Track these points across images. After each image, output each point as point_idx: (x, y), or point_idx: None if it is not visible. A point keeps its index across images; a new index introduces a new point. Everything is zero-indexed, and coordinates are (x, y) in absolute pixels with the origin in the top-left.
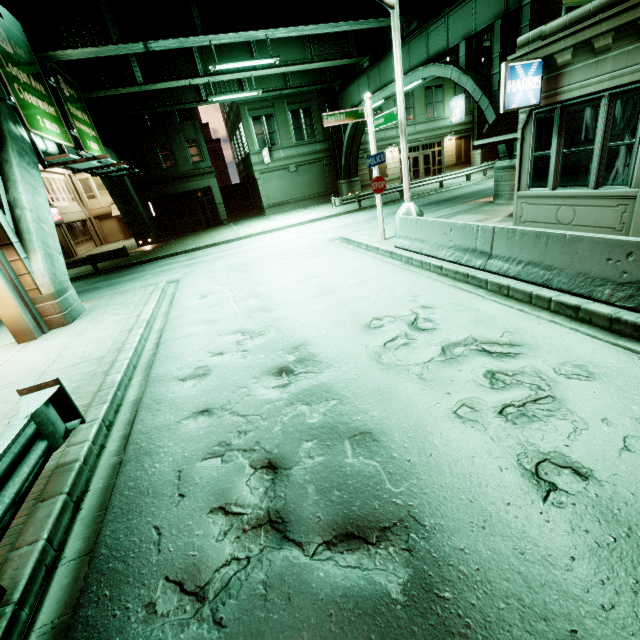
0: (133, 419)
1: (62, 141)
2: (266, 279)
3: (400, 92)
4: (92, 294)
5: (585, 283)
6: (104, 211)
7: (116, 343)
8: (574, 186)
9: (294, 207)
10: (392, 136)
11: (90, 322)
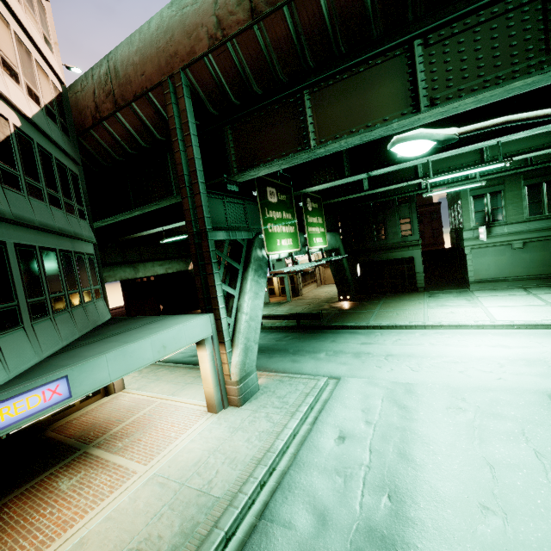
0: None
1: (291, 249)
2: (419, 452)
3: None
4: (279, 359)
5: None
6: None
7: (238, 480)
8: None
9: (511, 286)
10: None
11: (250, 415)
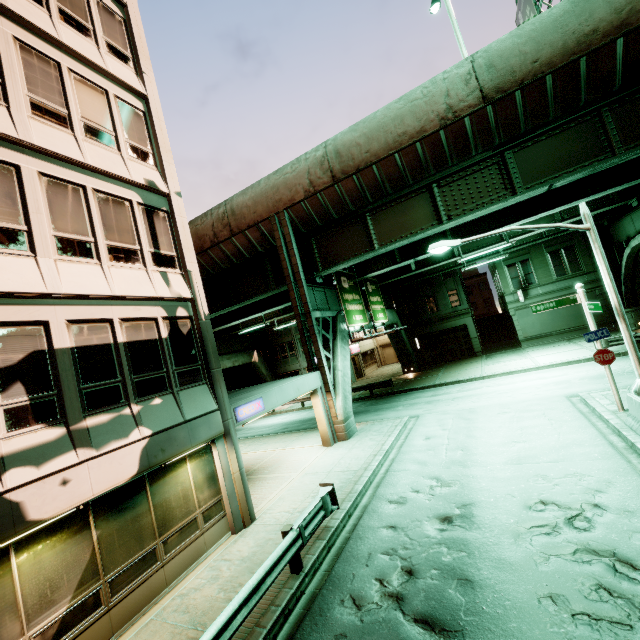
0: (360, 516)
1: (362, 323)
2: (479, 433)
3: (608, 285)
4: (364, 416)
5: None
6: (386, 341)
7: (365, 463)
8: None
9: (557, 339)
10: None
11: (357, 441)
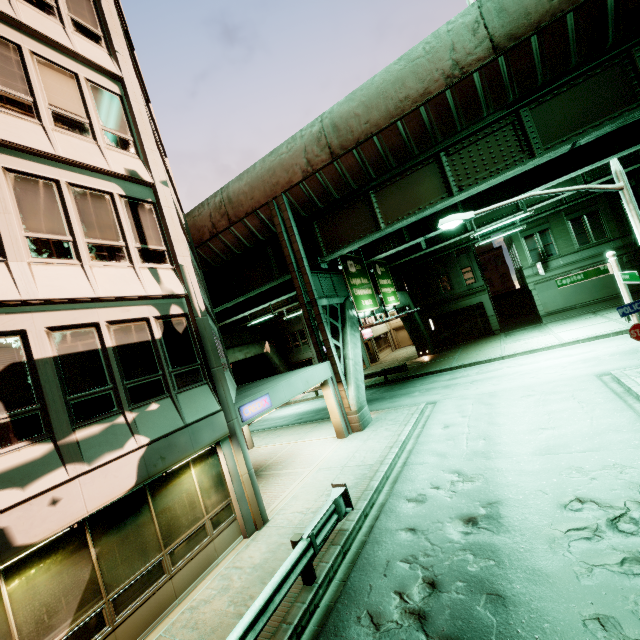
0: (377, 516)
1: (373, 308)
2: (502, 419)
3: None
4: (379, 404)
5: None
6: (399, 324)
7: (381, 456)
8: None
9: (581, 312)
10: None
11: (372, 432)
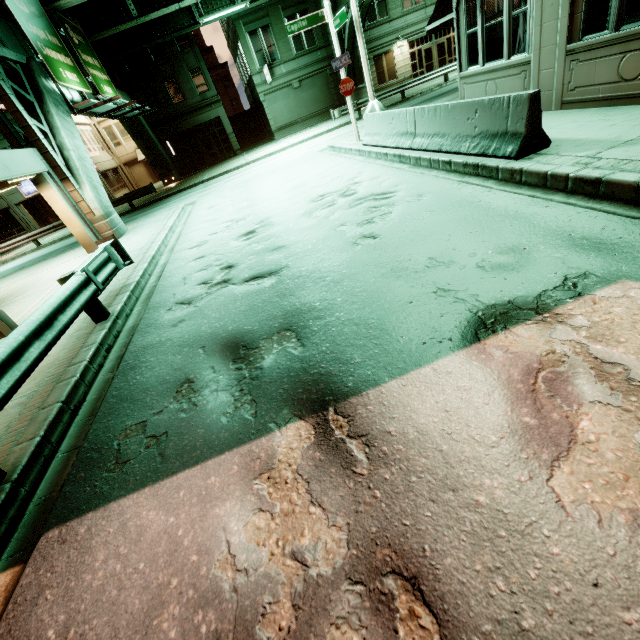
0: (163, 270)
1: (82, 89)
2: (258, 188)
3: None
4: (132, 222)
5: (458, 142)
6: (131, 157)
7: (150, 240)
8: (495, 59)
9: (302, 127)
10: (399, 27)
11: (132, 235)
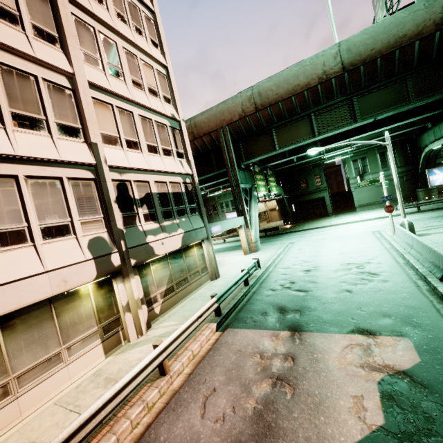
0: (269, 274)
1: (265, 192)
2: (325, 246)
3: (394, 173)
4: (263, 244)
5: (425, 261)
6: (273, 207)
7: (268, 258)
8: None
9: (377, 206)
10: None
11: (262, 252)
